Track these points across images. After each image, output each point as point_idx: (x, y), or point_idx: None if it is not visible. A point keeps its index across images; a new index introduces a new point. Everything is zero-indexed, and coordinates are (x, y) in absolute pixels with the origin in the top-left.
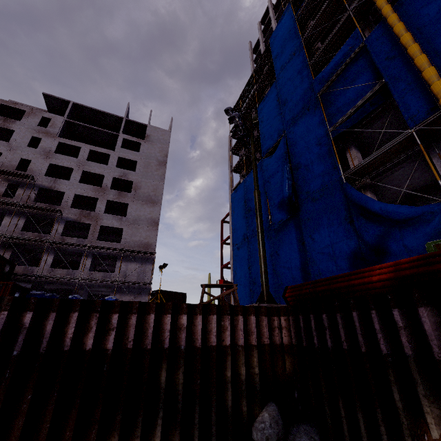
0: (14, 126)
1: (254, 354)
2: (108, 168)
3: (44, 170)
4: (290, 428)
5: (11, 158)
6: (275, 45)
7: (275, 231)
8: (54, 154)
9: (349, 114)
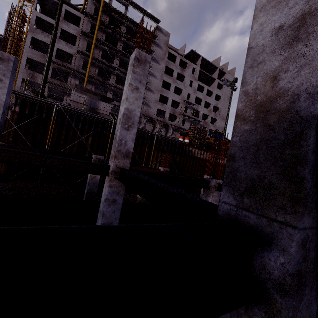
0: (184, 73)
1: None
2: (212, 100)
3: (194, 100)
4: None
5: (185, 93)
6: None
7: None
8: (197, 91)
9: None
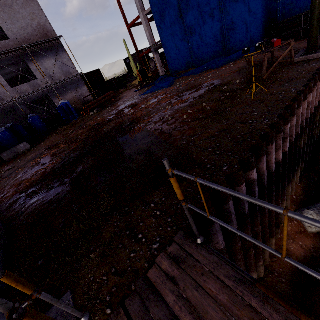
0: None
1: None
2: None
3: None
4: None
5: None
6: None
7: None
8: None
9: None
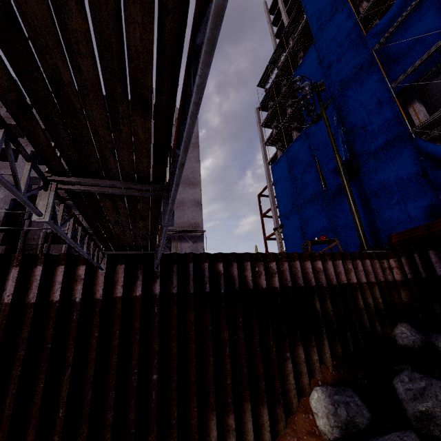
0: None
1: (376, 289)
2: None
3: None
4: (427, 336)
5: None
6: (309, 2)
7: (331, 196)
8: None
9: (414, 67)
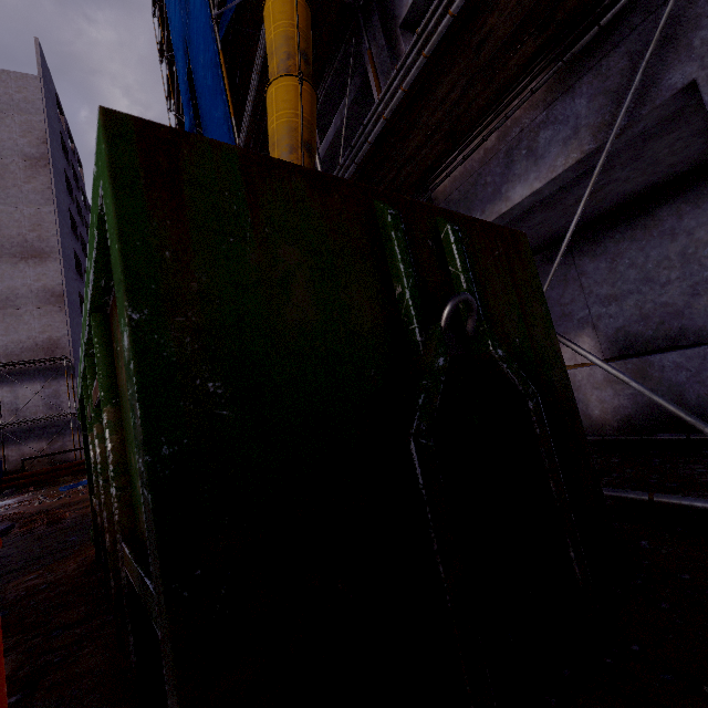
0: None
1: None
2: None
3: None
4: None
5: None
6: None
7: None
8: None
9: None
